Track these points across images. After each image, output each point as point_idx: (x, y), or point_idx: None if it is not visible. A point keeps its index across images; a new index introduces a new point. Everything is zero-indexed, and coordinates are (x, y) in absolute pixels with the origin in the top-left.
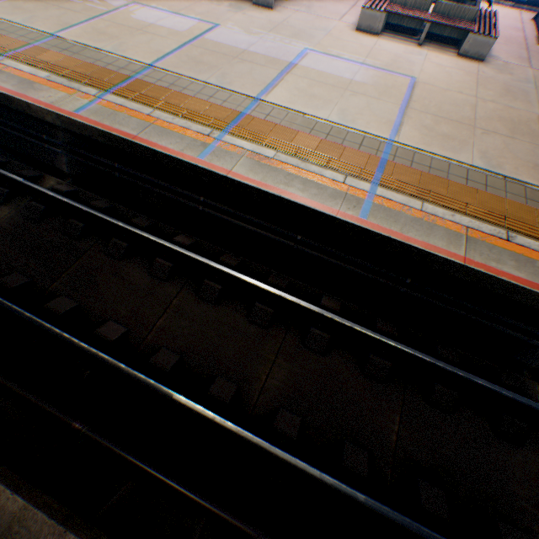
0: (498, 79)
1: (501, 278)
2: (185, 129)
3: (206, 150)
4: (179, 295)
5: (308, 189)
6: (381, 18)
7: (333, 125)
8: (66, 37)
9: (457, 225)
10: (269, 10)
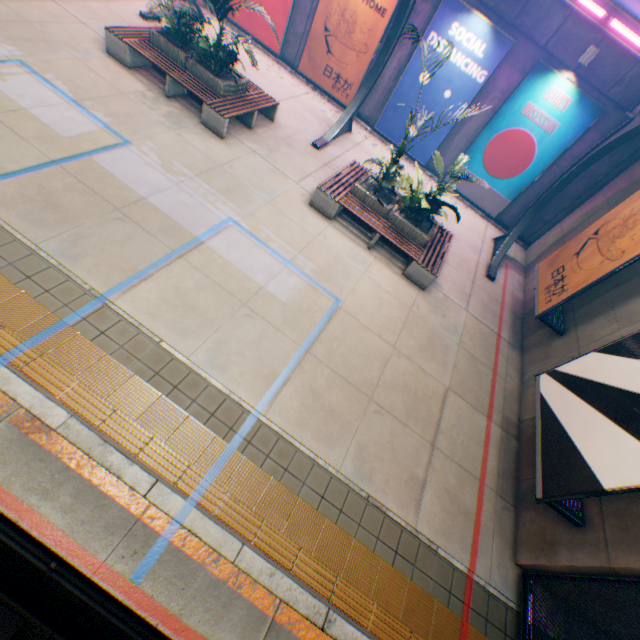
0: (429, 321)
1: None
2: None
3: None
4: None
5: (79, 507)
6: (336, 207)
7: (193, 368)
8: None
9: (271, 594)
10: (219, 139)
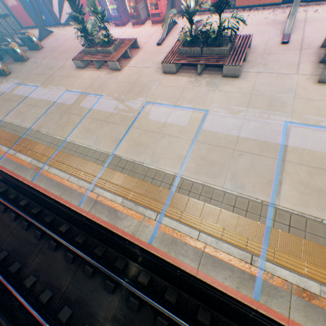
0: None
1: None
2: (229, 254)
3: (256, 285)
4: None
5: None
6: None
7: None
8: (119, 153)
9: None
10: (236, 78)
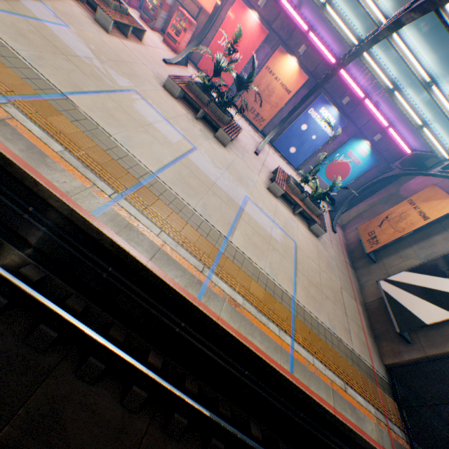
0: (324, 253)
1: (347, 424)
2: (185, 259)
3: (202, 288)
4: (148, 430)
5: (263, 341)
6: (282, 192)
7: (267, 276)
8: (77, 103)
9: (327, 377)
10: (223, 147)
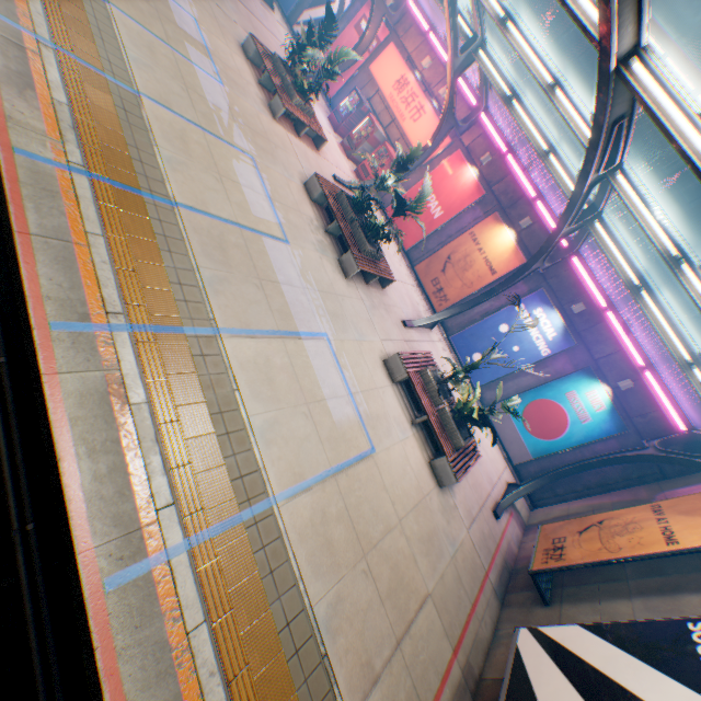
0: (436, 517)
1: None
2: (99, 282)
3: (78, 324)
4: None
5: (107, 482)
6: (404, 375)
7: (248, 427)
8: (148, 106)
9: (202, 695)
10: (345, 277)
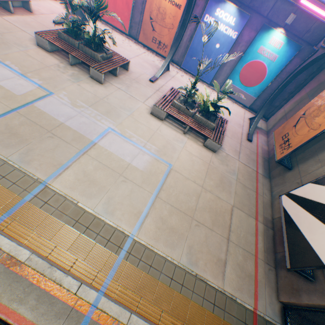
0: (220, 169)
1: None
2: None
3: None
4: None
5: (40, 306)
6: (164, 114)
7: (96, 215)
8: None
9: None
10: (100, 84)
